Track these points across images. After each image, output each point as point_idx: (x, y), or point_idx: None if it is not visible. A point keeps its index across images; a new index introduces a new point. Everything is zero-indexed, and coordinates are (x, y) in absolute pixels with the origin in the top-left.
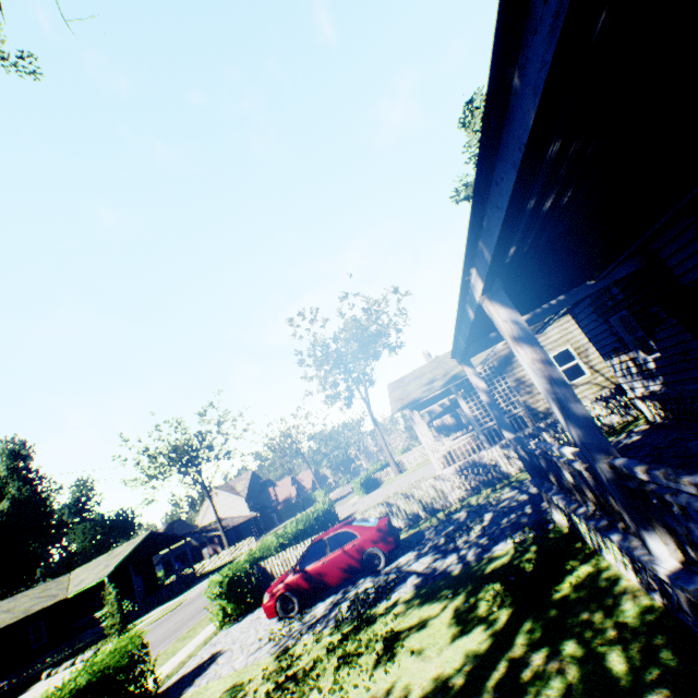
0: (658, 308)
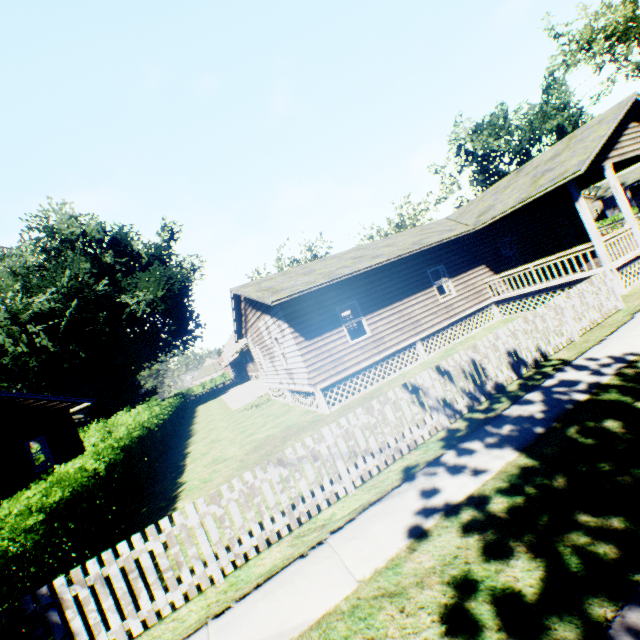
0: (639, 192)
